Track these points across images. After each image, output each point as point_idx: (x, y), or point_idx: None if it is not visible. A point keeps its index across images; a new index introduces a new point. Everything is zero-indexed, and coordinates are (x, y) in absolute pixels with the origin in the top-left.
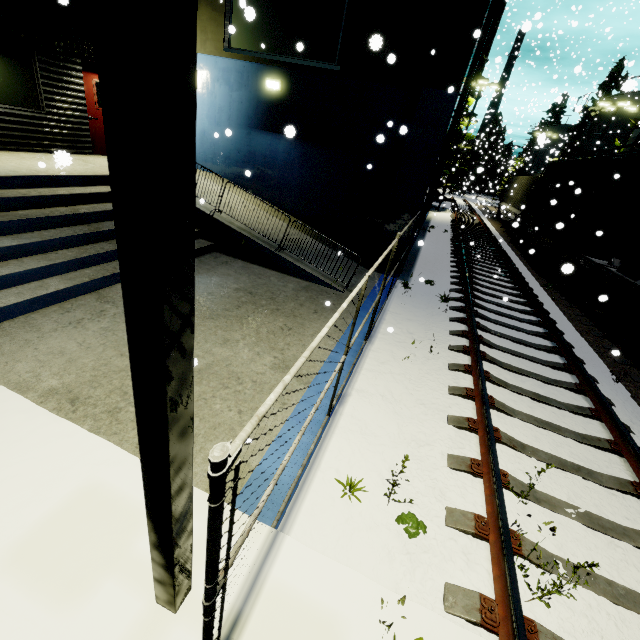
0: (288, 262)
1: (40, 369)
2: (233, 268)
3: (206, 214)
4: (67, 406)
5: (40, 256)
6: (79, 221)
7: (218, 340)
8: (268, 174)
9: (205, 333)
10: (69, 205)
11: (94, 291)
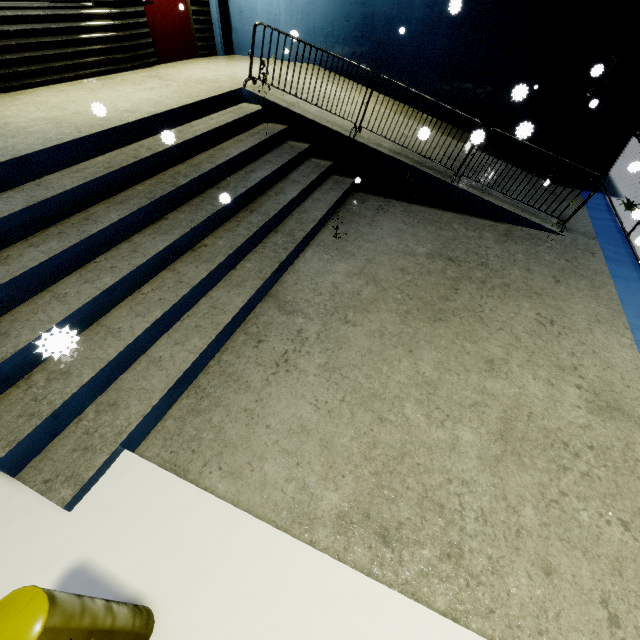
0: (473, 197)
1: (299, 471)
2: (396, 217)
3: (343, 137)
4: (384, 552)
5: (190, 256)
6: (206, 184)
7: (479, 364)
8: (393, 50)
9: (452, 352)
10: (184, 159)
11: (266, 294)
